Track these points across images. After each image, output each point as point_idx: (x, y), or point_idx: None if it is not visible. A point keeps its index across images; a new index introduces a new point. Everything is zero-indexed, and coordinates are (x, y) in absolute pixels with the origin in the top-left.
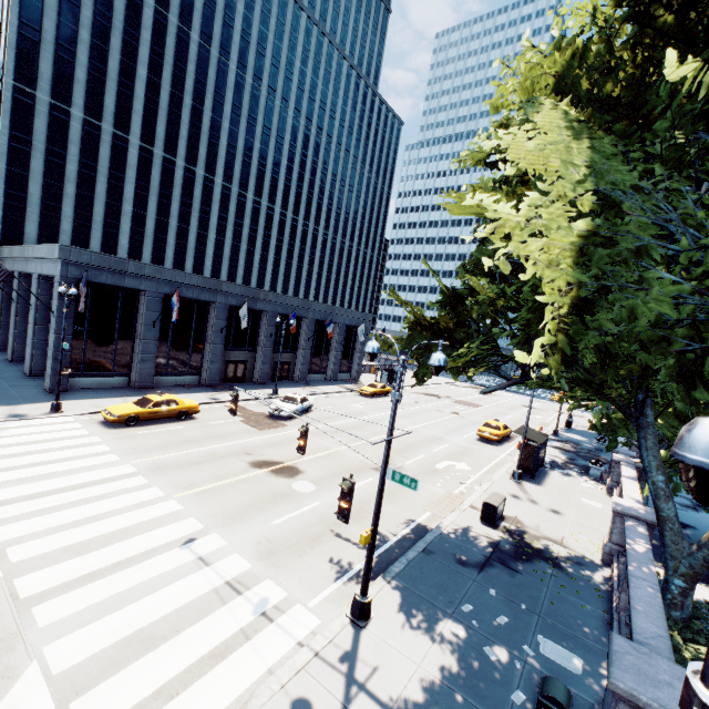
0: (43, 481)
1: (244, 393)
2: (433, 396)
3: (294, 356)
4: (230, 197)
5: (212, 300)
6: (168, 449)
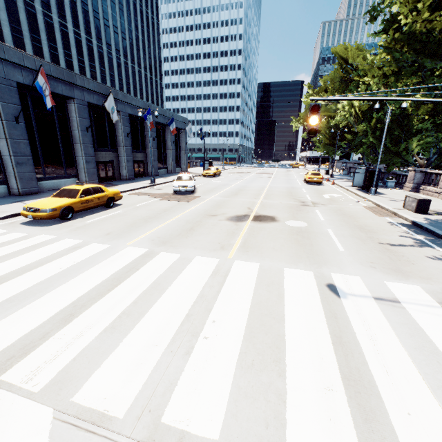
0: (48, 293)
1: (129, 185)
2: (241, 173)
3: (144, 155)
4: (17, 5)
5: (69, 95)
6: (142, 227)
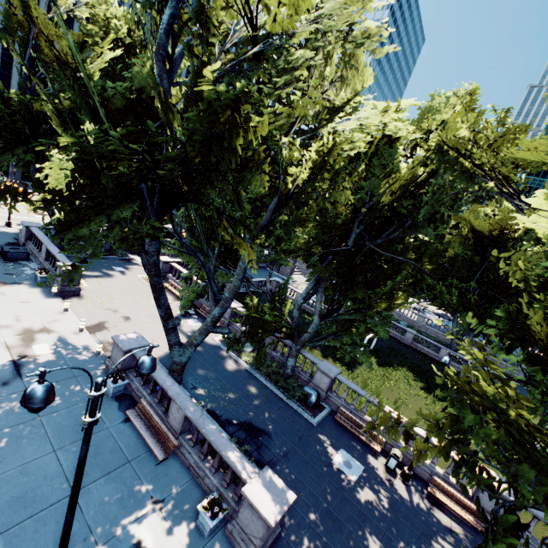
0: None
1: None
2: None
3: None
4: None
5: None
6: None
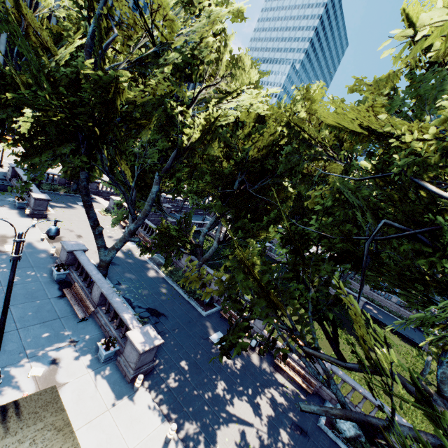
0: None
1: None
2: None
3: None
4: None
5: None
6: None
